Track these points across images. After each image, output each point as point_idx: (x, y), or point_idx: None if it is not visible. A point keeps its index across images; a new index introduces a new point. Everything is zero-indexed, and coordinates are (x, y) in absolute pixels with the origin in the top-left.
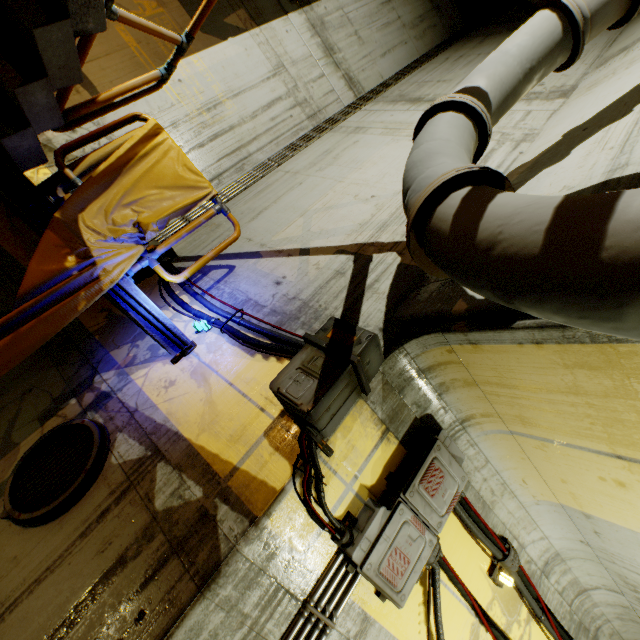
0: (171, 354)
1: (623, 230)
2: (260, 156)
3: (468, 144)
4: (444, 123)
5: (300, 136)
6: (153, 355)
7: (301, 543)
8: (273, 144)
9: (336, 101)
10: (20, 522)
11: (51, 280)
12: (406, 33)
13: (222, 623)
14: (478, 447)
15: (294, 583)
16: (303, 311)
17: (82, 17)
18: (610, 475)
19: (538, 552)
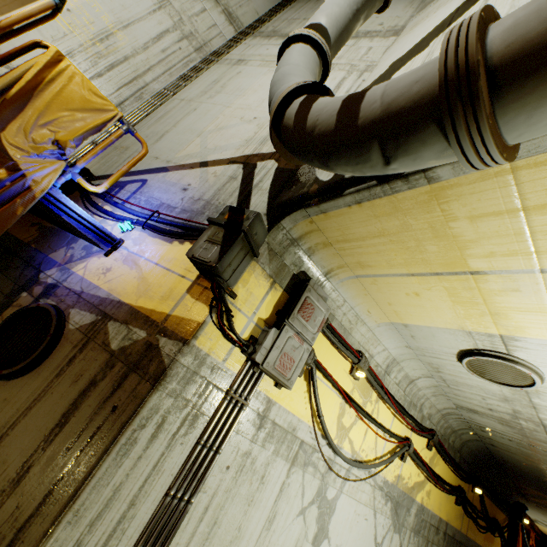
0: (104, 249)
1: (366, 107)
2: (156, 86)
3: (313, 69)
4: (296, 52)
5: (190, 67)
6: (88, 253)
7: (221, 355)
8: (167, 75)
9: (219, 35)
10: (3, 377)
11: None
12: None
13: (172, 405)
14: (338, 292)
15: (219, 380)
16: (207, 208)
17: None
18: (411, 290)
19: (382, 359)
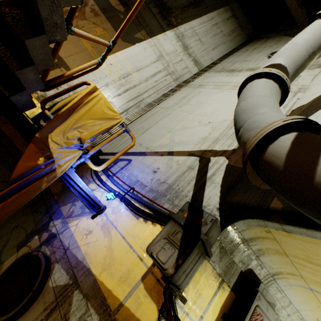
0: (92, 213)
1: None
2: (148, 99)
3: (277, 98)
4: (260, 85)
5: (169, 89)
6: (82, 212)
7: None
8: (155, 93)
9: (188, 72)
10: None
11: (29, 171)
12: (225, 38)
13: None
14: (284, 292)
15: None
16: (168, 191)
17: (53, 33)
18: None
19: None
